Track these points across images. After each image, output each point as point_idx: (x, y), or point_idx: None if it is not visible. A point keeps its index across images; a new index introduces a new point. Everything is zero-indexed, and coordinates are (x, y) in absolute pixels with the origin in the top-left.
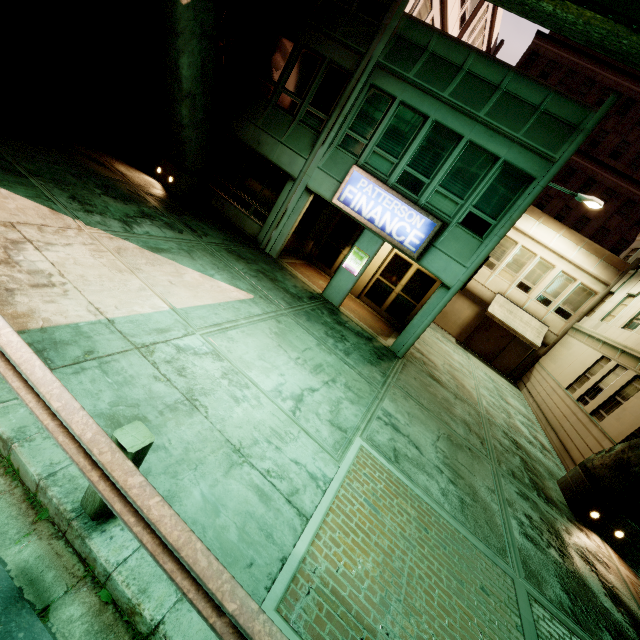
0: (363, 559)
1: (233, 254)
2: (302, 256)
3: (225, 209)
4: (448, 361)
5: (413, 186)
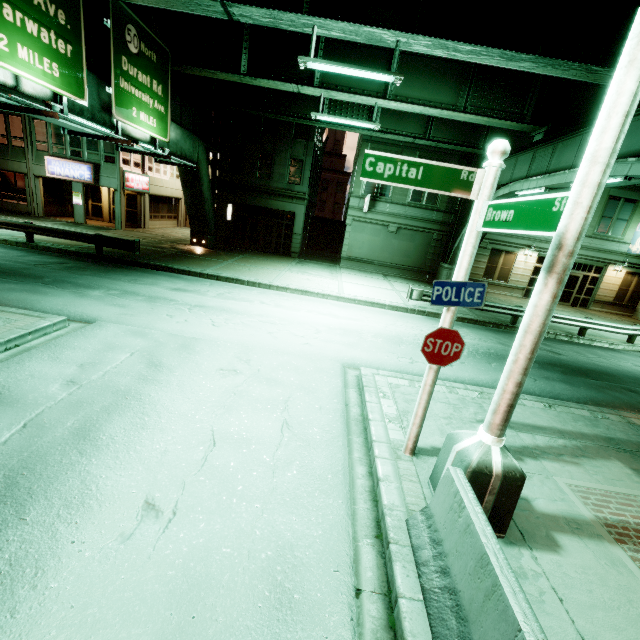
0: (44, 237)
1: (10, 216)
2: (69, 215)
3: (4, 206)
4: (174, 232)
5: (78, 155)
